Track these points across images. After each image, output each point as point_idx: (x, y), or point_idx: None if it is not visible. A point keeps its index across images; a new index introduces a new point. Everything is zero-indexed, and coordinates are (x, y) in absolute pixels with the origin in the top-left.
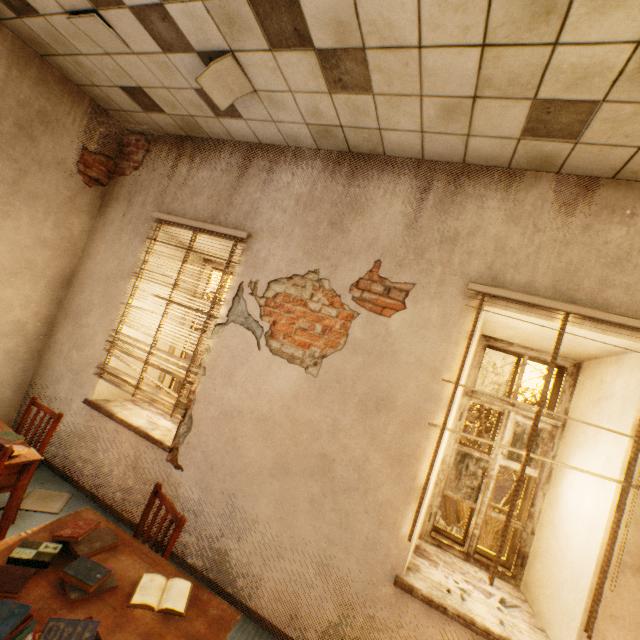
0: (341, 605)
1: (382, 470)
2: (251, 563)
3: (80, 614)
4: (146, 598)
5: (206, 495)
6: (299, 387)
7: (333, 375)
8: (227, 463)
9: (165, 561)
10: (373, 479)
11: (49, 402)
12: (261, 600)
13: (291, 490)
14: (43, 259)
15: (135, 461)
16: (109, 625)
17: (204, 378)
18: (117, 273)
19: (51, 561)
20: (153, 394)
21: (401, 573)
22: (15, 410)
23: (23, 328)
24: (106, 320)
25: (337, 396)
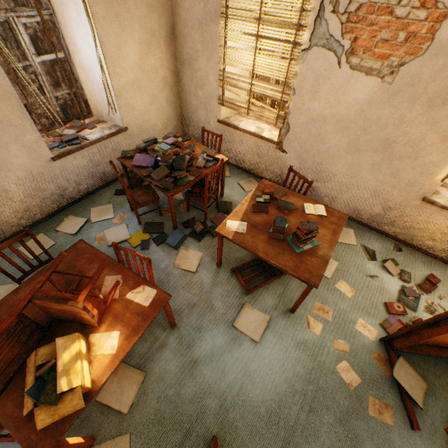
0: (384, 208)
1: (433, 146)
2: (331, 192)
3: (291, 217)
4: (310, 212)
5: (302, 164)
6: (373, 95)
7: (407, 81)
8: (315, 148)
9: (307, 198)
10: (423, 151)
11: (196, 124)
12: (336, 205)
13: (359, 160)
14: (155, 23)
15: (257, 150)
16: (302, 220)
17: (294, 97)
18: (206, 17)
19: (269, 202)
20: (259, 112)
21: (428, 196)
22: (180, 130)
23: (166, 82)
24: (211, 63)
25: (407, 98)
